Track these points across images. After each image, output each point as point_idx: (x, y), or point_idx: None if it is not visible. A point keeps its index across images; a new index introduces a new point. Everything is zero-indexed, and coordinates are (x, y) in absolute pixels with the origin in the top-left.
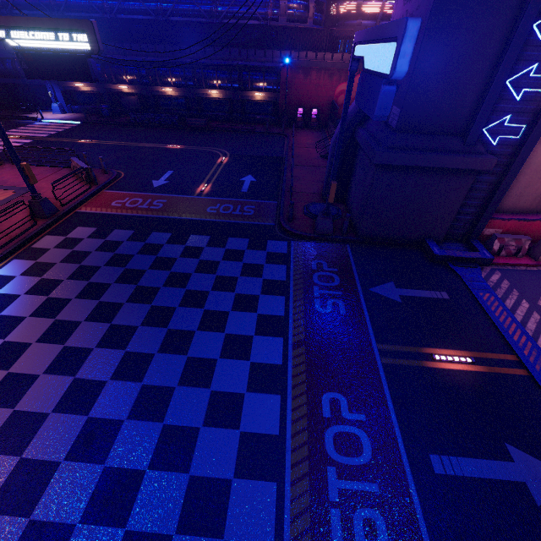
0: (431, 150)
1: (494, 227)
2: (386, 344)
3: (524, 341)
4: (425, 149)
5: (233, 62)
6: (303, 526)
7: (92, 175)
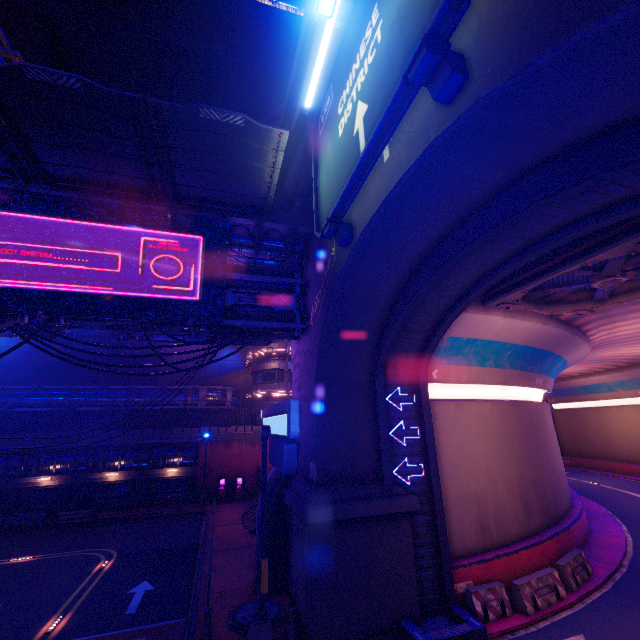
0: (358, 498)
1: (463, 579)
2: None
3: None
4: (352, 498)
5: (145, 441)
6: None
7: None
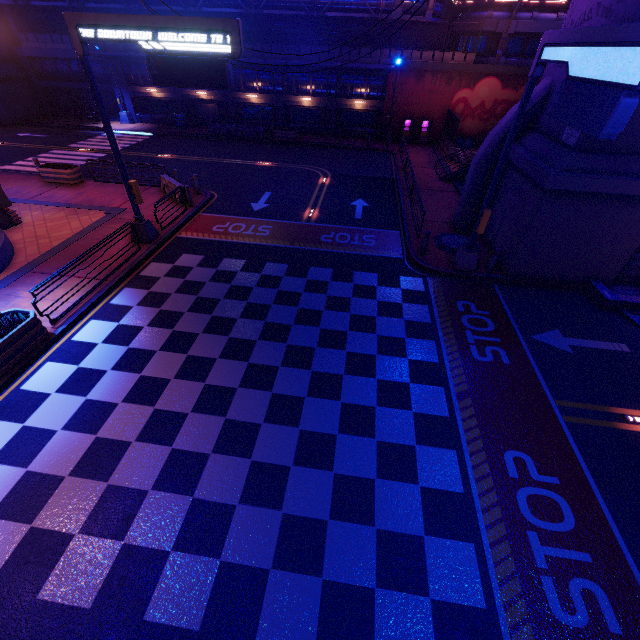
0: (618, 173)
1: None
2: (566, 400)
3: None
4: (610, 172)
5: (335, 63)
6: (514, 591)
7: (188, 195)
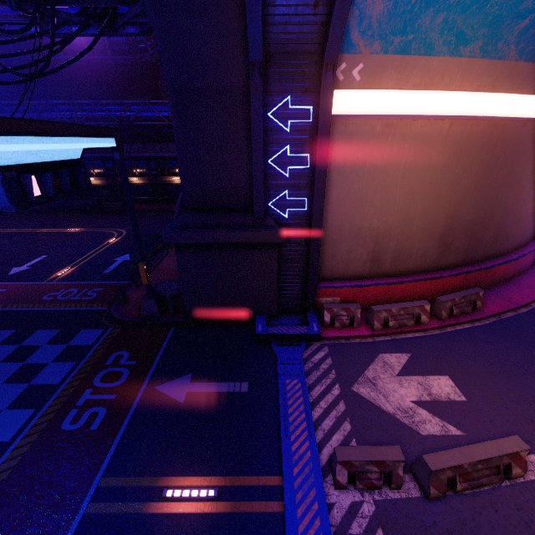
0: (221, 226)
1: (331, 296)
2: (115, 476)
3: (303, 451)
4: (215, 226)
5: (141, 154)
6: None
7: None
